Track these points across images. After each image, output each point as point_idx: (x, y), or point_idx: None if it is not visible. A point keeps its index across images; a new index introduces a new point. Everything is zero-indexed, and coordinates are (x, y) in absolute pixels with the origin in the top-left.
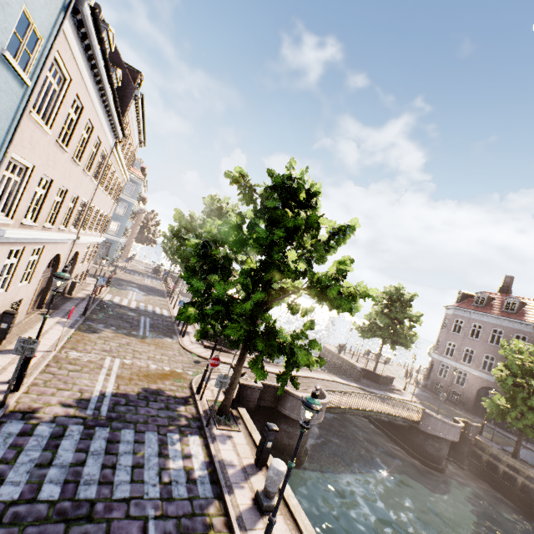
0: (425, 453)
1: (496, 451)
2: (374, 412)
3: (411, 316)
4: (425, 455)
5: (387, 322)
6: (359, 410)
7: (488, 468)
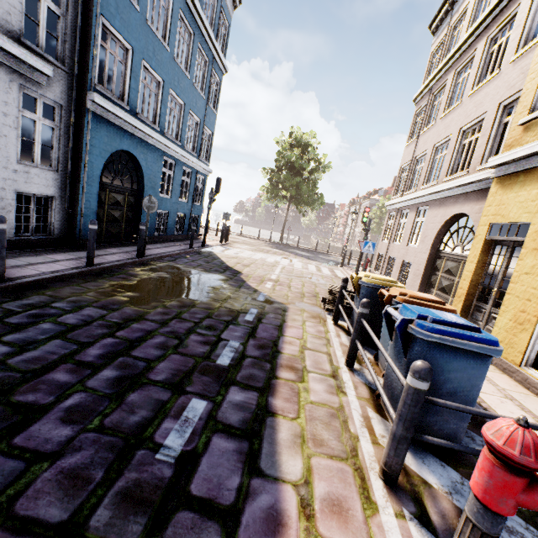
0: None
1: None
2: None
3: None
4: None
5: None
6: None
7: None
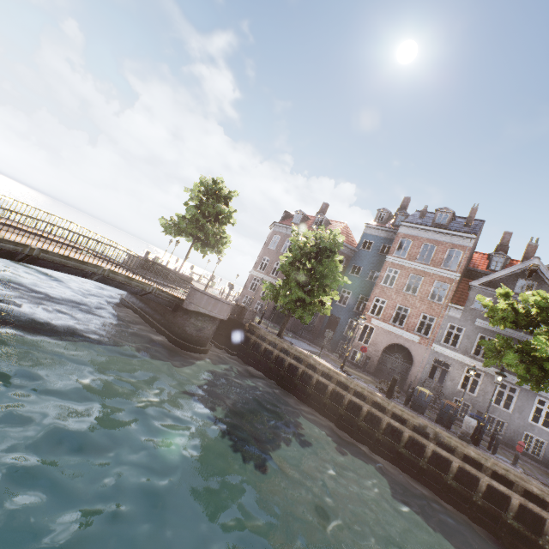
0: (184, 334)
1: (264, 332)
2: (102, 270)
3: (223, 211)
4: (184, 336)
5: (194, 212)
6: (67, 260)
7: (254, 350)
